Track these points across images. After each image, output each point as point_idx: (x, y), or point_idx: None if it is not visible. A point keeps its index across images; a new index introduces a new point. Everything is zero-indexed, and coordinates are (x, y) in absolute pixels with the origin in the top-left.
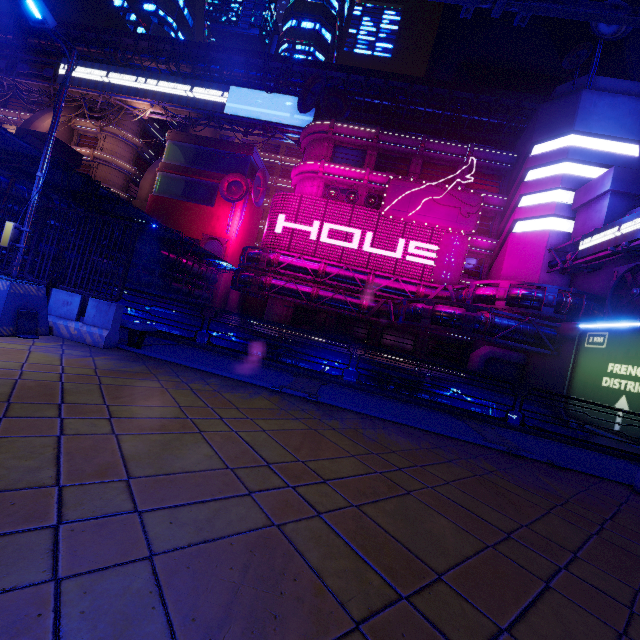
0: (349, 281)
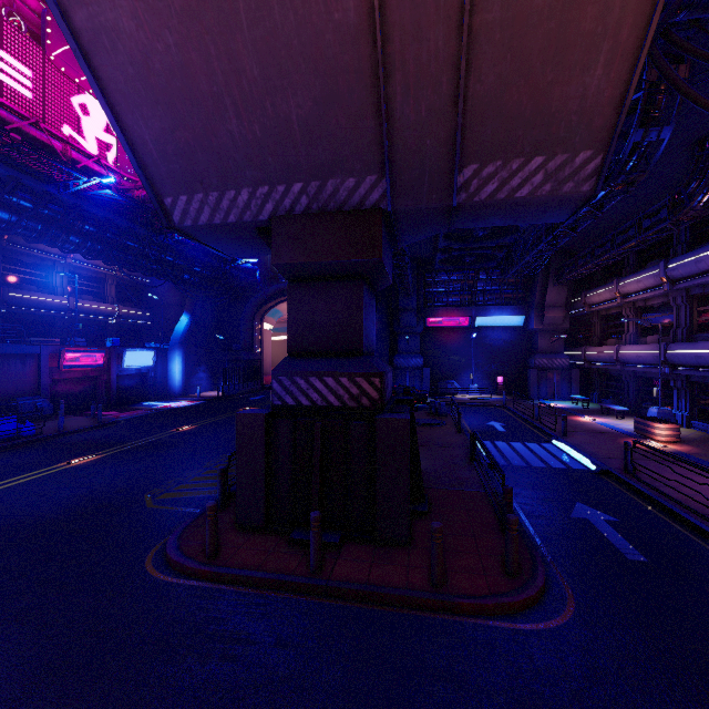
0: (38, 143)
